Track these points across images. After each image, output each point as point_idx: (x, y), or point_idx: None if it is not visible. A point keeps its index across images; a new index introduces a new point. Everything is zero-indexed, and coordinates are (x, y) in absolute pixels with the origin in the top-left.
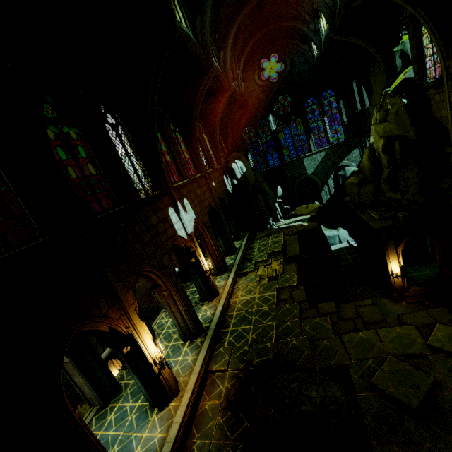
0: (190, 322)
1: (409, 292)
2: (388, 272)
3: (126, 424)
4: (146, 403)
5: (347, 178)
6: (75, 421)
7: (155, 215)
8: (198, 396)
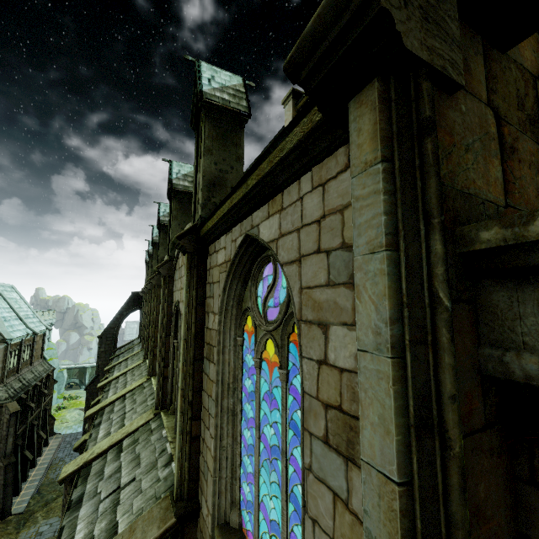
0: None
1: None
2: None
3: None
4: None
5: None
6: None
7: None
8: None
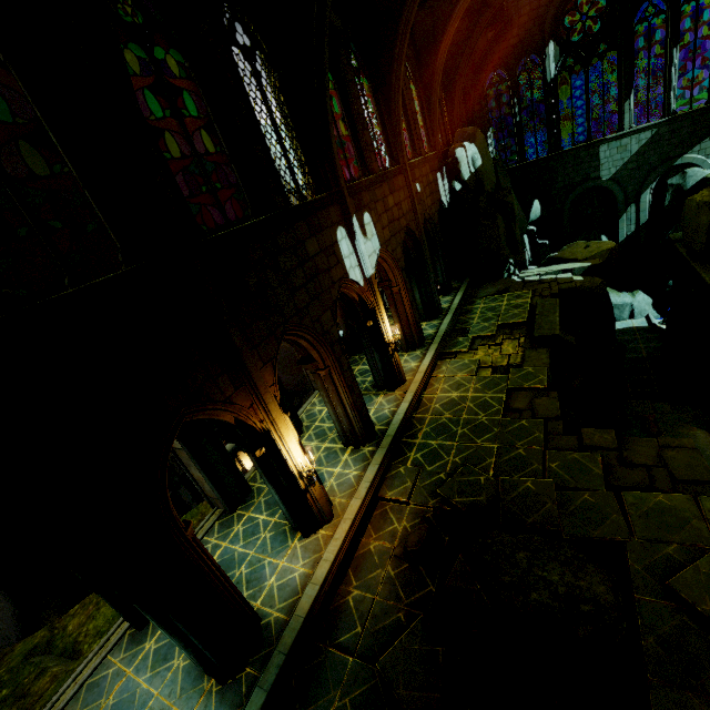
0: (356, 421)
1: None
2: None
3: (258, 543)
4: (285, 522)
5: (684, 192)
6: (188, 542)
7: (314, 240)
8: (359, 530)
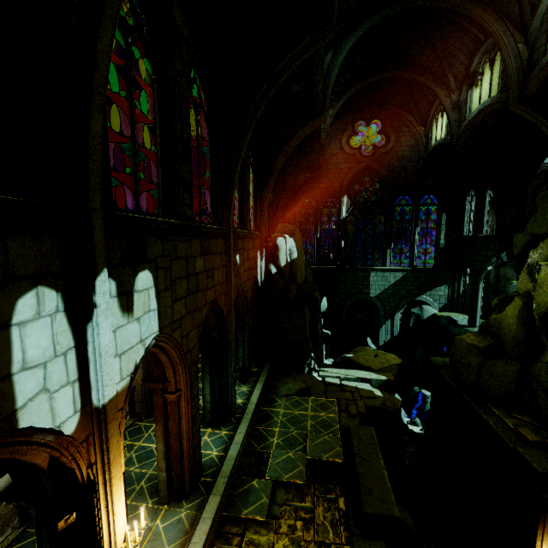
0: None
1: None
2: None
3: None
4: None
5: (422, 320)
6: None
7: None
8: None
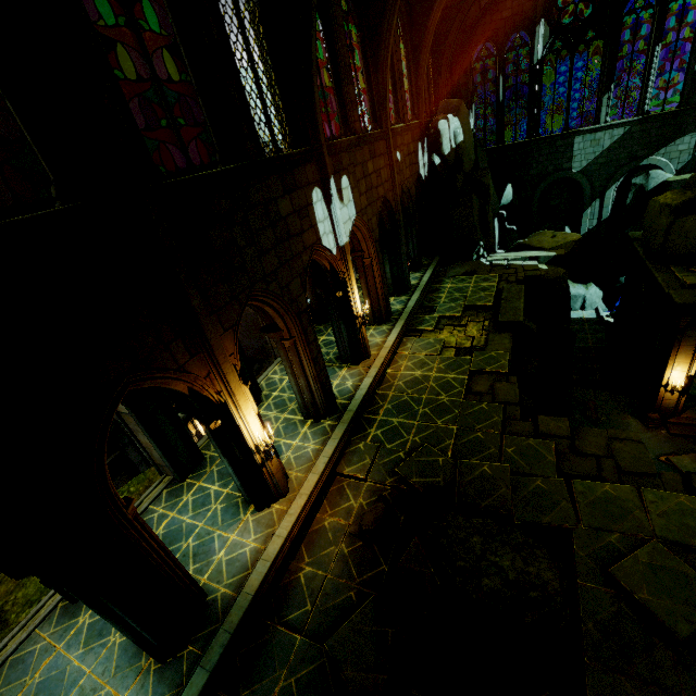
0: (319, 394)
1: (681, 419)
2: (661, 380)
3: (208, 515)
4: (238, 494)
5: (645, 193)
6: (128, 522)
7: (288, 198)
8: (315, 505)
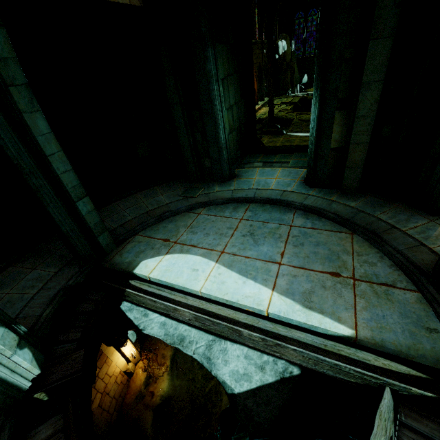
0: None
1: None
2: None
3: None
4: None
5: None
6: None
7: None
8: None
